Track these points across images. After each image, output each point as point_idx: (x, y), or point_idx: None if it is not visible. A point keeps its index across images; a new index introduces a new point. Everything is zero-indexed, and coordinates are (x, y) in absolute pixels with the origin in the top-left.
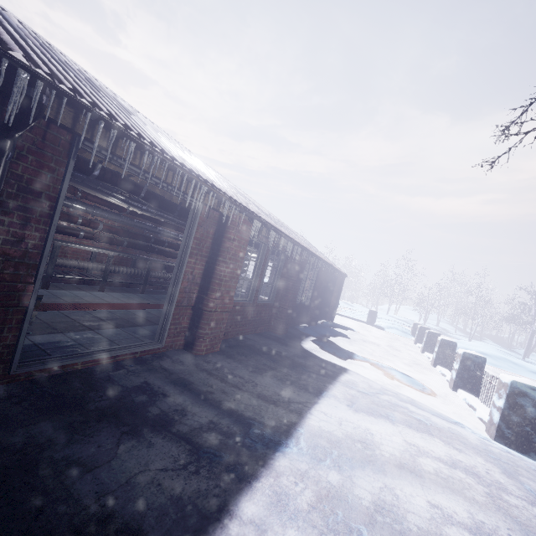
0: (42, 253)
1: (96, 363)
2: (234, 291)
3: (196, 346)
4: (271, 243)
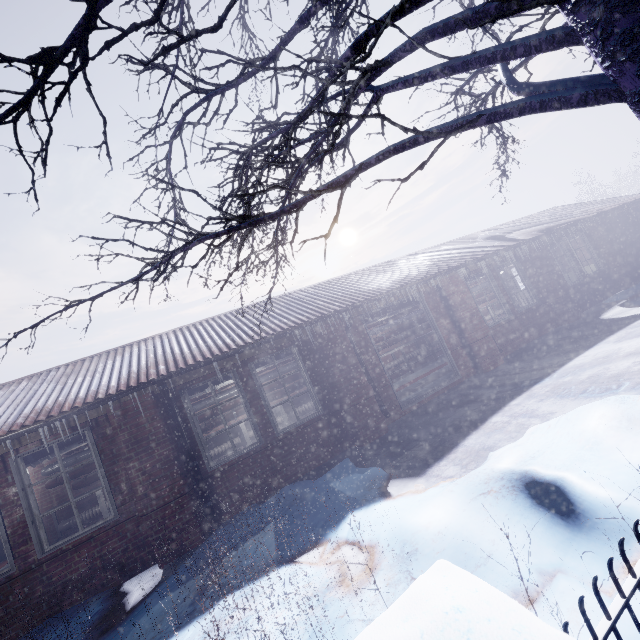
0: (380, 361)
1: (431, 398)
2: (482, 321)
3: (482, 367)
4: (486, 270)
